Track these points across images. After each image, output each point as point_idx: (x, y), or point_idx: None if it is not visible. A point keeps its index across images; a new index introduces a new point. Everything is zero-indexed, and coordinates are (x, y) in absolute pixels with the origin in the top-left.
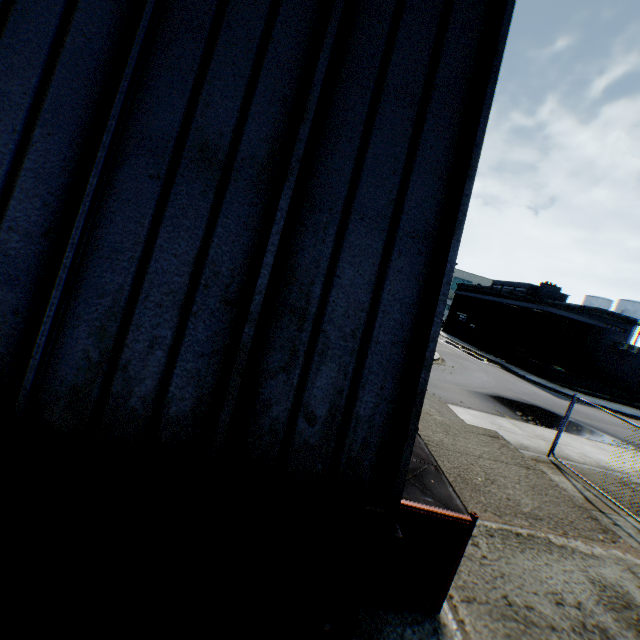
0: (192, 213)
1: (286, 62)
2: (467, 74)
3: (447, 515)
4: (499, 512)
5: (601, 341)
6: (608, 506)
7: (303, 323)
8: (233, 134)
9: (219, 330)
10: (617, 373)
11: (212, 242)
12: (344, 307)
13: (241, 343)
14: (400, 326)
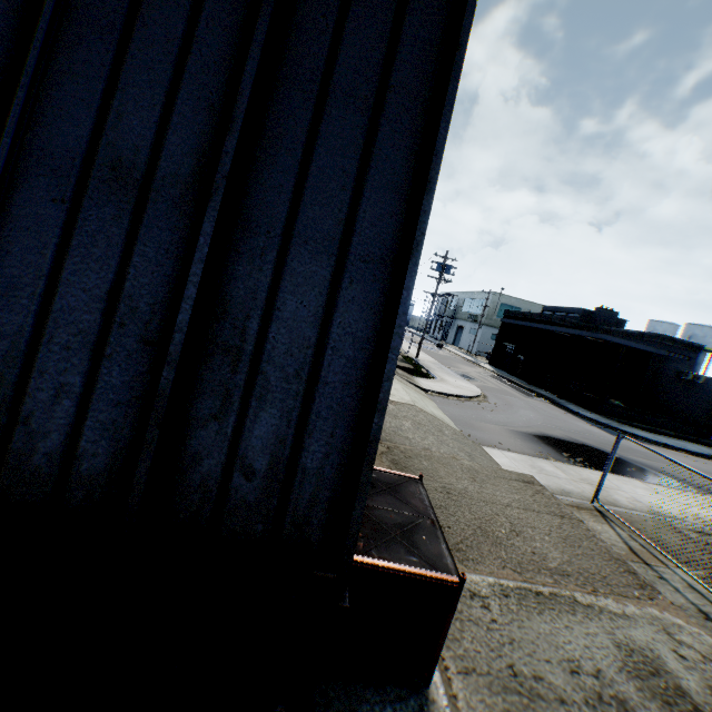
0: (104, 241)
1: (213, 64)
2: (428, 73)
3: (431, 577)
4: (520, 568)
5: (663, 371)
6: (655, 557)
7: (238, 364)
8: (151, 149)
9: (138, 374)
10: (682, 406)
11: (128, 274)
12: (286, 344)
13: (159, 389)
14: (353, 364)
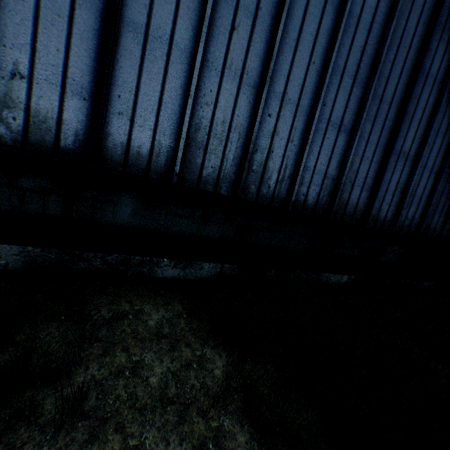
0: None
1: None
2: None
3: None
4: None
5: None
6: None
7: None
8: None
9: None
10: None
11: None
12: None
13: None
14: None
